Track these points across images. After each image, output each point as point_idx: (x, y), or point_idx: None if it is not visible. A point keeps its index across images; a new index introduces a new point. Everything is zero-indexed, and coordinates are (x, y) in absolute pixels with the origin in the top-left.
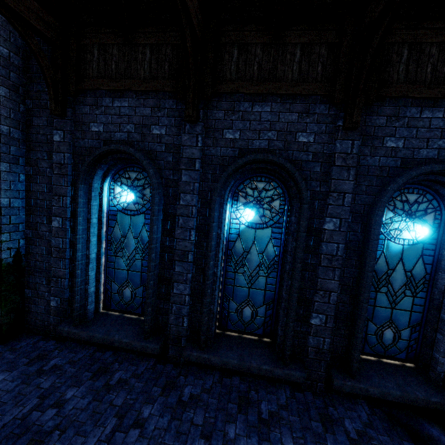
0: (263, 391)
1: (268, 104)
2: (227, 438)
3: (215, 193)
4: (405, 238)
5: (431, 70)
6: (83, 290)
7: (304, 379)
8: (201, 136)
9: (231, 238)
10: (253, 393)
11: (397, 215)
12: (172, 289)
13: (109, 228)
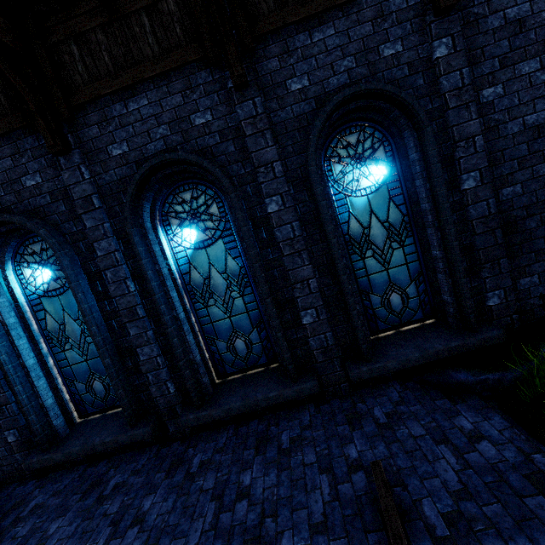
0: (285, 421)
1: (142, 96)
2: (242, 487)
3: (127, 225)
4: (366, 187)
5: None
6: (36, 406)
7: (318, 387)
8: (83, 166)
9: (184, 271)
10: (273, 429)
11: (346, 165)
12: (138, 357)
13: (40, 322)
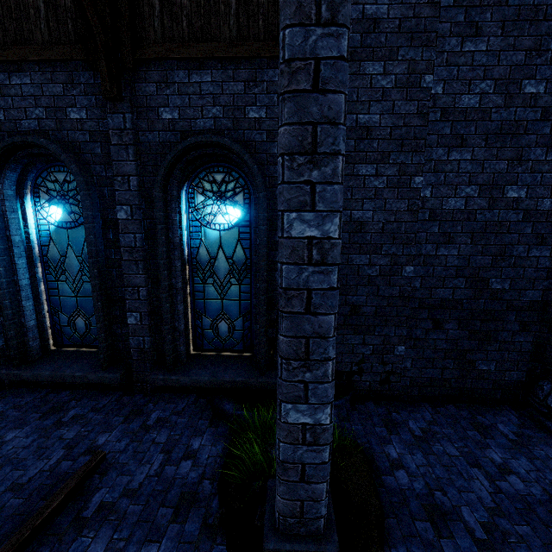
0: (88, 399)
1: (26, 74)
2: (0, 441)
3: None
4: (221, 223)
5: (187, 25)
6: None
7: (119, 379)
8: None
9: (44, 243)
10: (72, 403)
11: (208, 198)
12: None
13: None
